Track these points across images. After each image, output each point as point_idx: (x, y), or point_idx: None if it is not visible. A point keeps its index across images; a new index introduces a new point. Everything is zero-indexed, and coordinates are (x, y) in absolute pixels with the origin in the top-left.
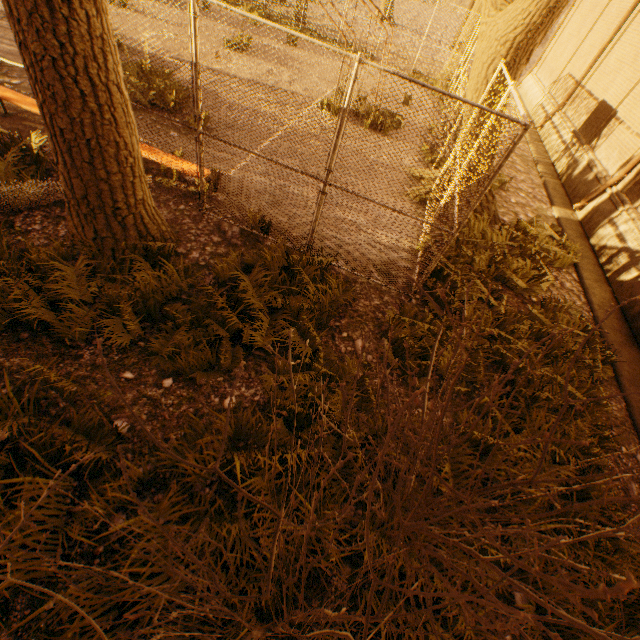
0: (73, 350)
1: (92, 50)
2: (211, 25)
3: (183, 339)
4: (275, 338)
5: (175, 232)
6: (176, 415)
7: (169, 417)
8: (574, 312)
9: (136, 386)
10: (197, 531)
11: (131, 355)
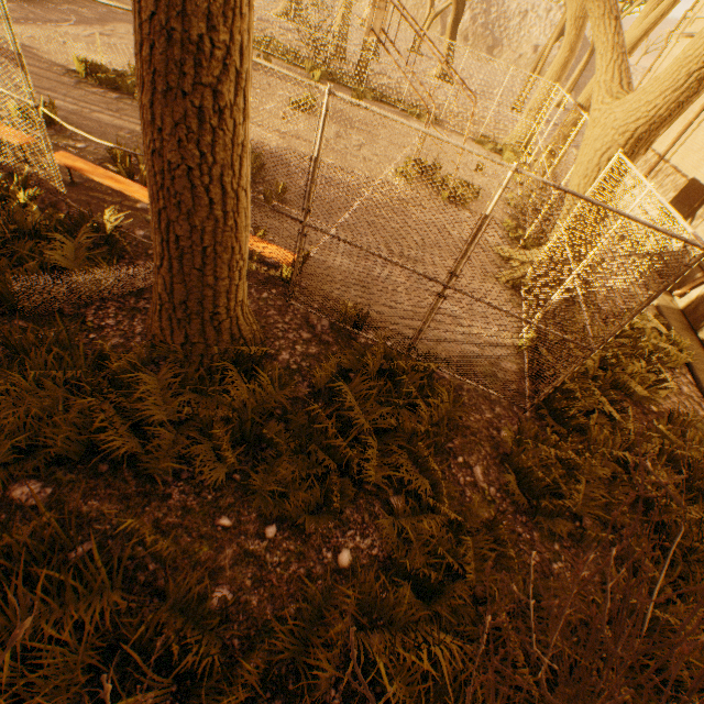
0: (159, 487)
1: (231, 158)
2: (273, 83)
3: (286, 472)
4: (392, 472)
5: (260, 326)
6: (285, 578)
7: (277, 581)
8: (699, 425)
9: (235, 537)
10: None
11: (226, 493)
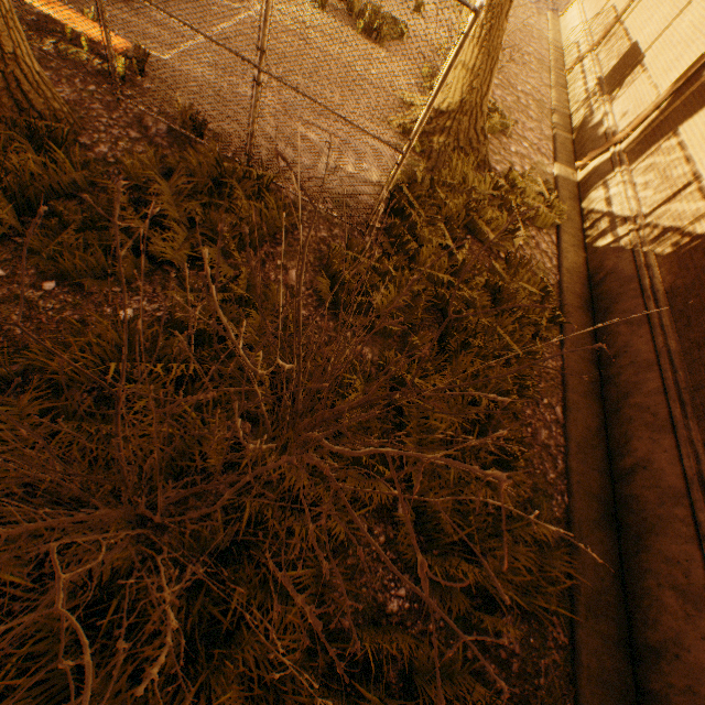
0: None
1: None
2: None
3: (72, 240)
4: (186, 251)
5: (79, 117)
6: (56, 320)
7: (47, 321)
8: (541, 273)
9: (7, 285)
10: (58, 425)
11: (4, 251)
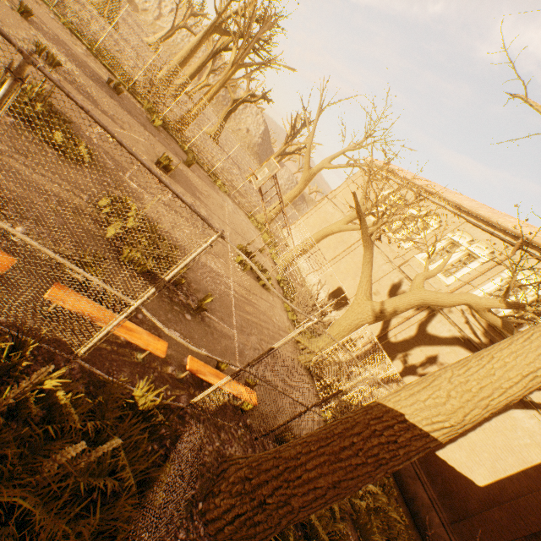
0: None
1: None
2: (130, 121)
3: None
4: None
5: None
6: None
7: None
8: None
9: None
10: None
11: None
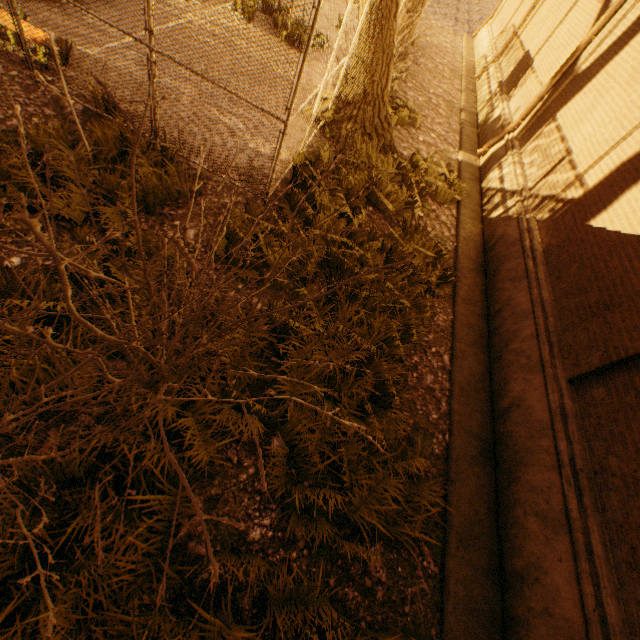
0: None
1: None
2: None
3: None
4: (78, 207)
5: None
6: None
7: None
8: (439, 241)
9: None
10: None
11: None
